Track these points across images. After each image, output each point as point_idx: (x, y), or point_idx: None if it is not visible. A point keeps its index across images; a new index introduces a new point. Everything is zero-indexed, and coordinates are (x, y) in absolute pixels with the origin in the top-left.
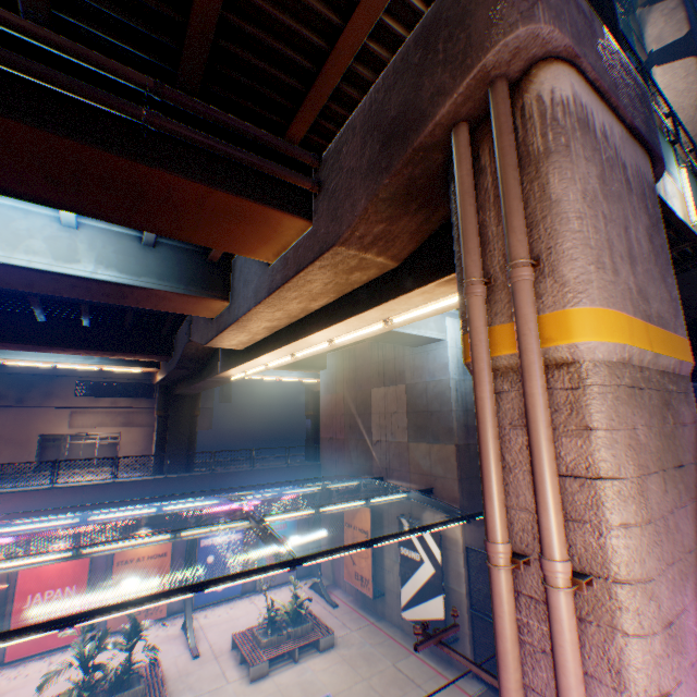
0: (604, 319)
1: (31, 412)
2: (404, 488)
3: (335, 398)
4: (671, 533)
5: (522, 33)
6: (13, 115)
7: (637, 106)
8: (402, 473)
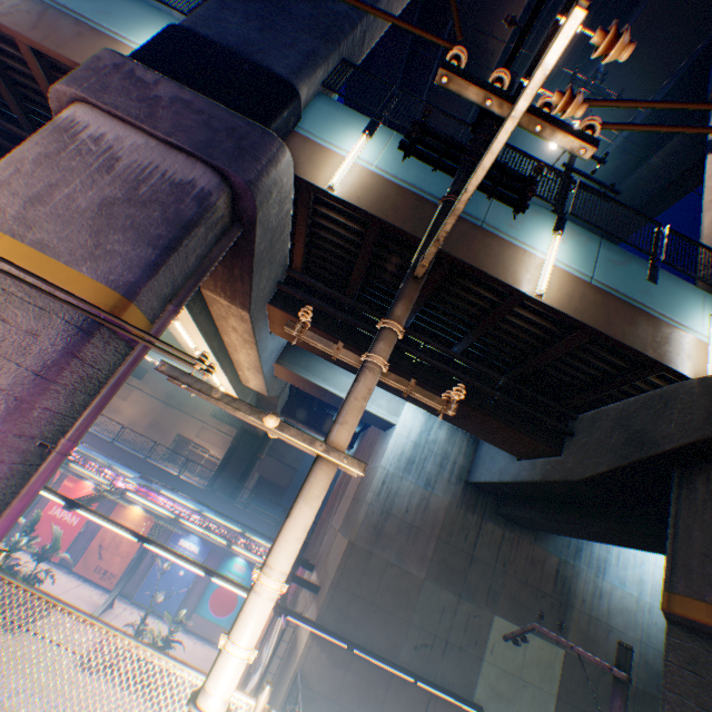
0: None
1: (181, 414)
2: None
3: (342, 476)
4: None
5: (53, 91)
6: None
7: (206, 132)
8: (321, 564)
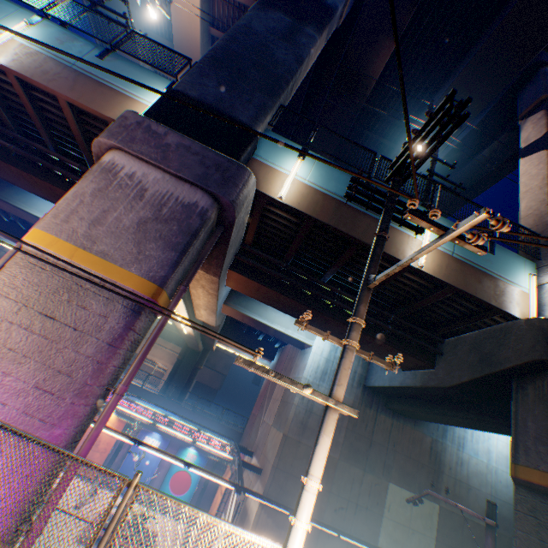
0: (37, 233)
1: None
2: (236, 453)
3: (267, 382)
4: (2, 329)
5: (96, 141)
6: (33, 174)
7: (202, 168)
8: (259, 451)
